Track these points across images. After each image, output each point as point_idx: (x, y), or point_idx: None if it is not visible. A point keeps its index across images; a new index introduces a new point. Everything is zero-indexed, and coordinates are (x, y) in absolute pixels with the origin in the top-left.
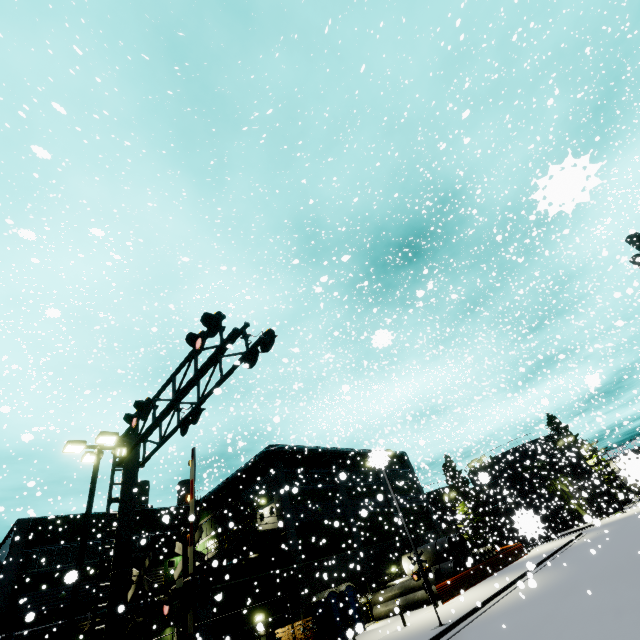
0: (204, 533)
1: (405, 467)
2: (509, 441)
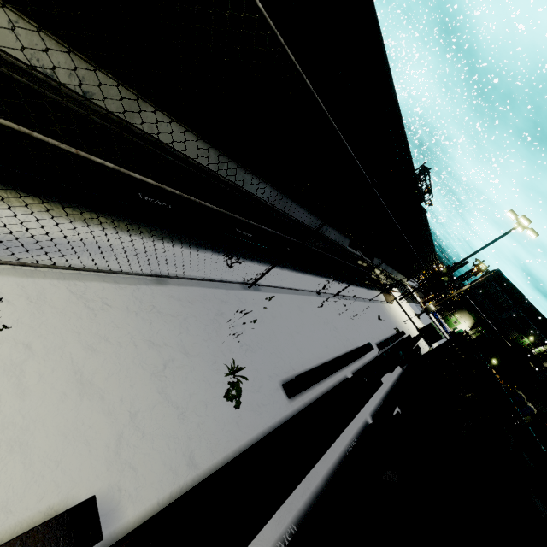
0: (546, 347)
1: None
2: None
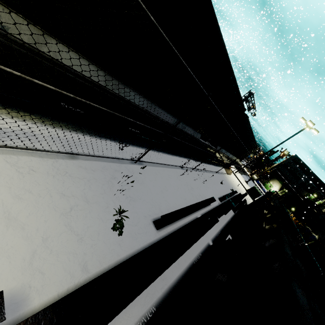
0: (324, 200)
1: None
2: None
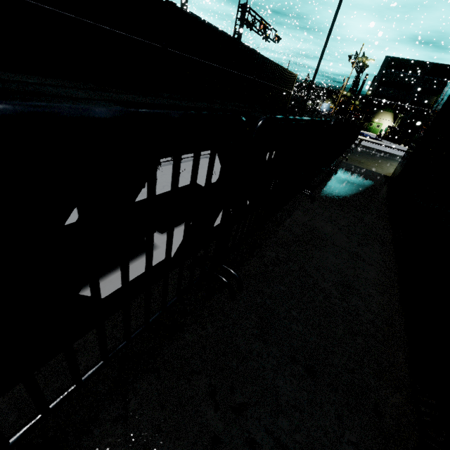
0: None
1: None
2: None
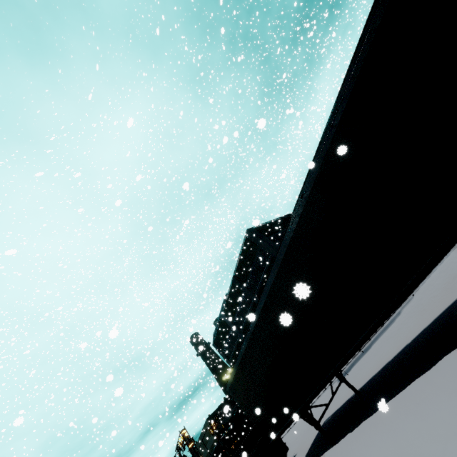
0: None
1: None
2: None
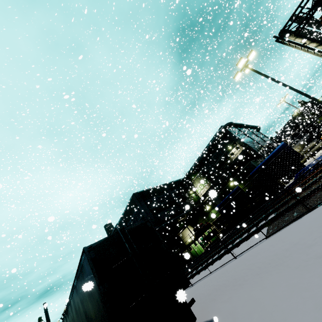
0: (197, 183)
1: (259, 133)
2: (293, 112)
